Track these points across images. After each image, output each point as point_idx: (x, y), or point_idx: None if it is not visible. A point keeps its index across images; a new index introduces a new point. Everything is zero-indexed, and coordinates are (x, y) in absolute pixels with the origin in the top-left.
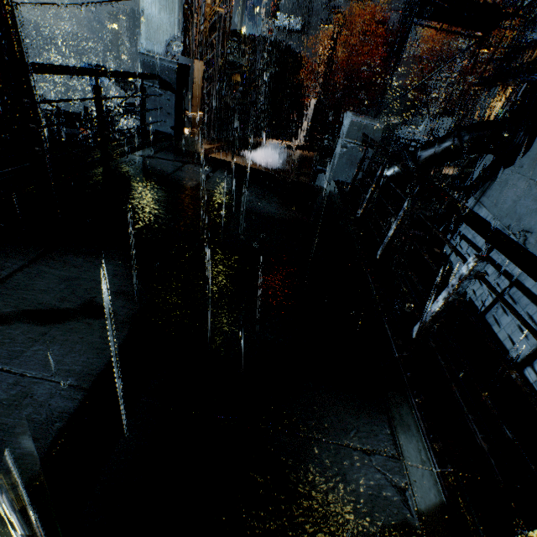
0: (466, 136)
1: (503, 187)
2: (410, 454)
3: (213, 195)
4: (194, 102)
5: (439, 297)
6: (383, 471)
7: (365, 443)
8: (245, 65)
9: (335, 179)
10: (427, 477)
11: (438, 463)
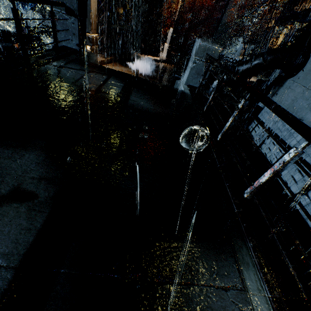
0: (268, 57)
1: (286, 91)
2: (251, 285)
3: (109, 96)
4: (92, 26)
5: (265, 173)
6: (236, 302)
7: (223, 282)
8: (126, 1)
9: (187, 84)
10: (263, 302)
11: (269, 291)
